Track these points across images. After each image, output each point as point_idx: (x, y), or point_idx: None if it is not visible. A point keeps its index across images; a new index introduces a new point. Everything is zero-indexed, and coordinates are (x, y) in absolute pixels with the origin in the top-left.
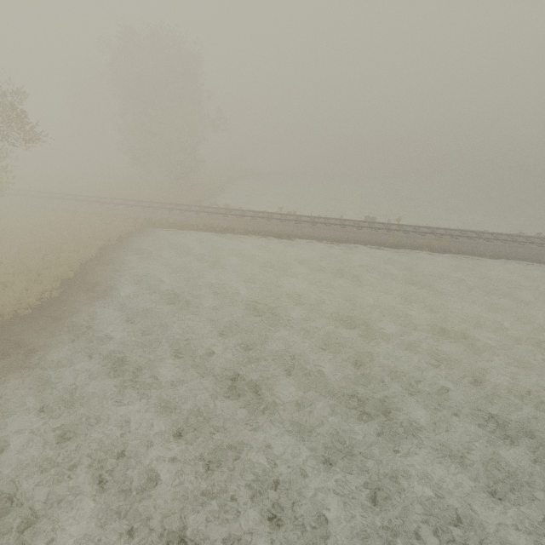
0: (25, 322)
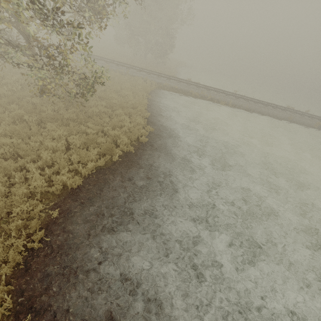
0: (150, 148)
